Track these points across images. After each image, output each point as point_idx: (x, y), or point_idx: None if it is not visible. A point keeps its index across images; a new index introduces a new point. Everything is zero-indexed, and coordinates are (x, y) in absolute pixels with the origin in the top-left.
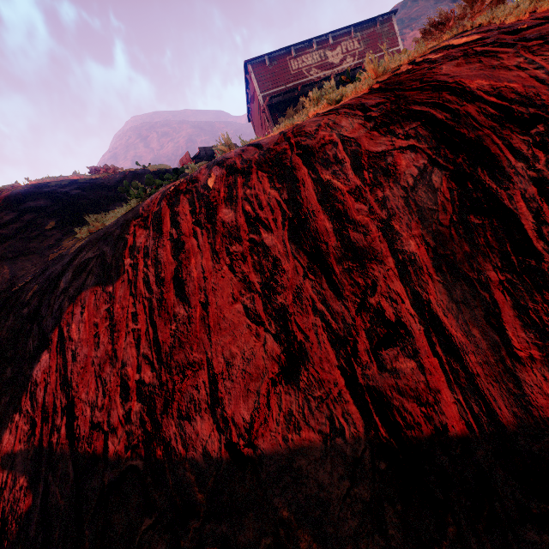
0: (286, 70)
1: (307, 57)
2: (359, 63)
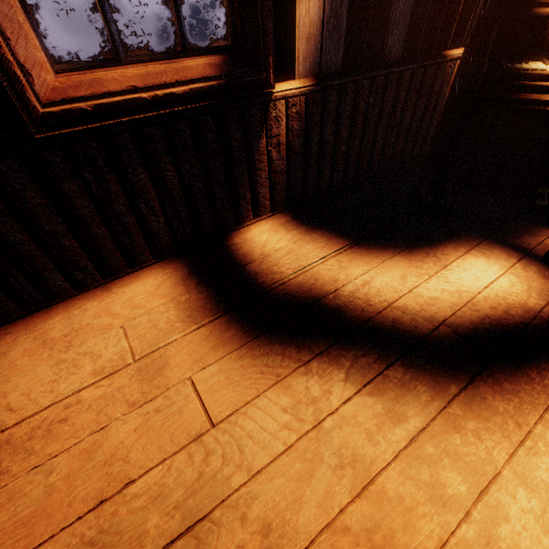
0: None
1: None
2: None
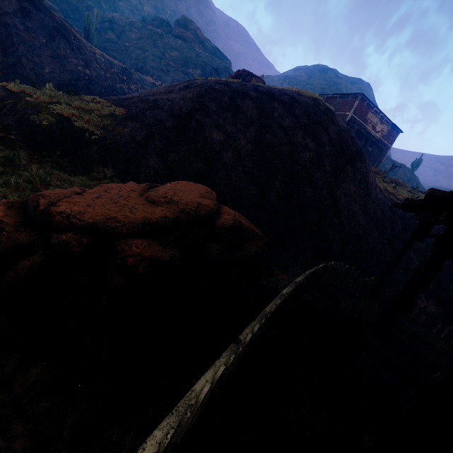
0: (366, 114)
1: (374, 117)
2: (380, 139)
